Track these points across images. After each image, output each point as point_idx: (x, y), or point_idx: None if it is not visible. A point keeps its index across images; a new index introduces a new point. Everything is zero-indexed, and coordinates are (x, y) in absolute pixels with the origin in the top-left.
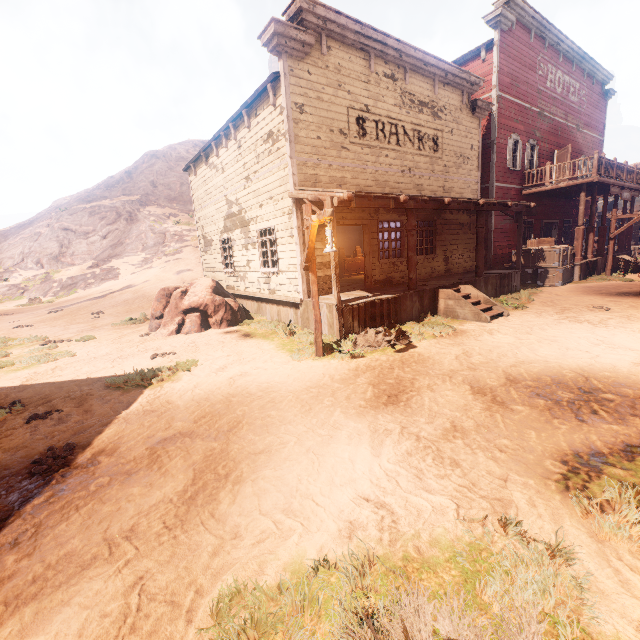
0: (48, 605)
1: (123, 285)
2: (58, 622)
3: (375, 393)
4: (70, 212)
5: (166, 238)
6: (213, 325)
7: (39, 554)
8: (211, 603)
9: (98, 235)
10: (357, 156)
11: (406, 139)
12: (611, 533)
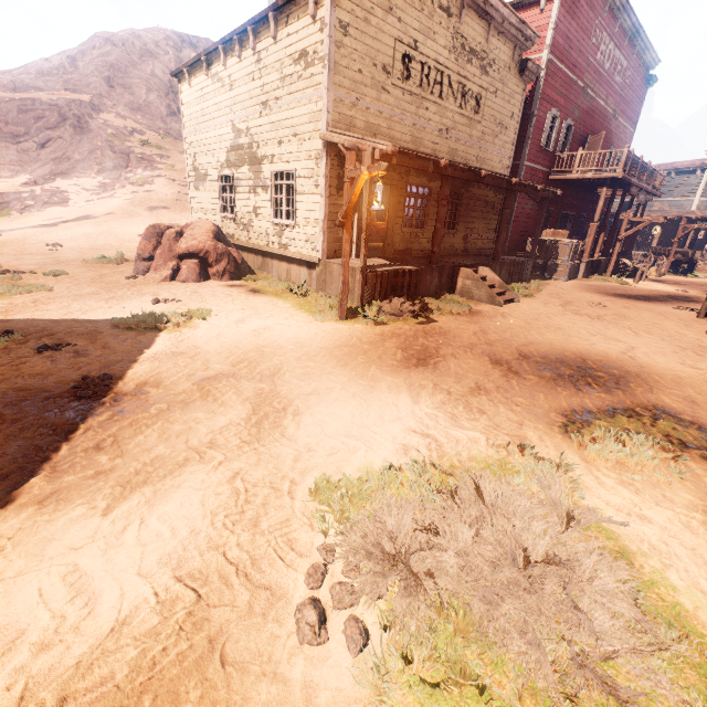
0: (162, 488)
1: (78, 214)
2: (179, 497)
3: (405, 356)
4: None
5: (130, 161)
6: (213, 276)
7: (130, 456)
8: (307, 488)
9: (33, 141)
10: (397, 103)
11: (450, 92)
12: (596, 457)
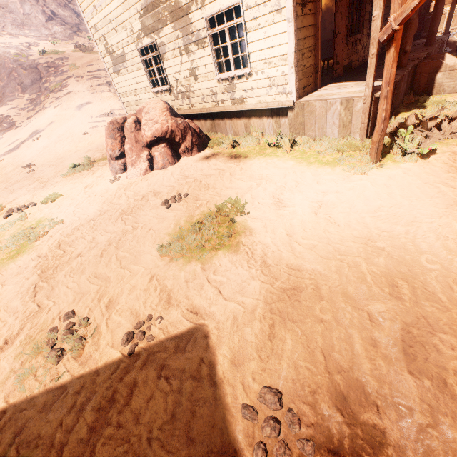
0: None
1: (28, 132)
2: None
3: None
4: None
5: (41, 73)
6: (183, 153)
7: None
8: None
9: None
10: None
11: None
12: None
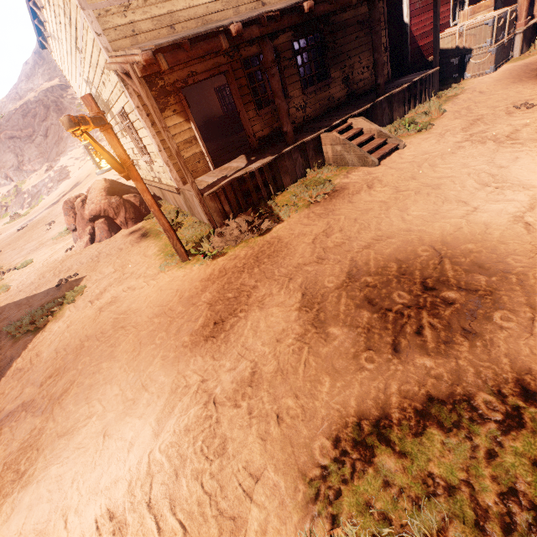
0: None
1: (72, 184)
2: None
3: (206, 319)
4: (6, 118)
5: None
6: (121, 226)
7: None
8: None
9: (40, 135)
10: None
11: None
12: None
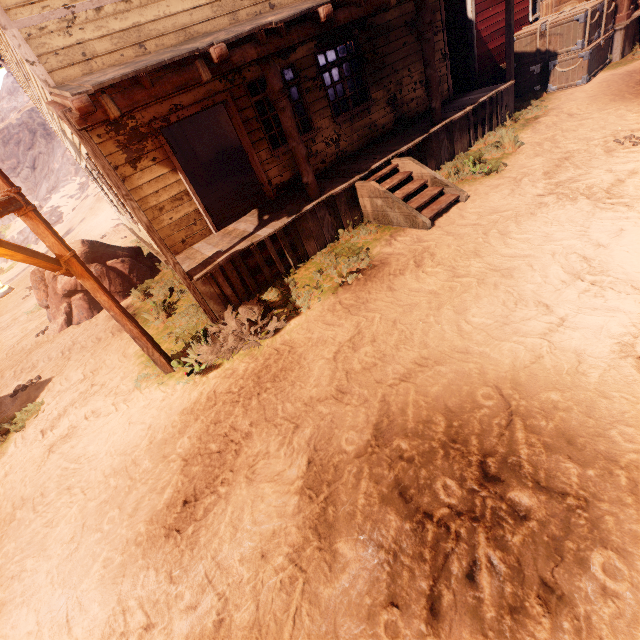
0: None
1: (63, 232)
2: None
3: (175, 491)
4: None
5: None
6: None
7: None
8: None
9: (26, 167)
10: None
11: None
12: None
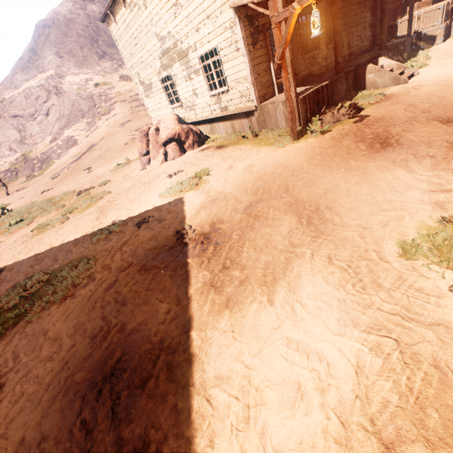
0: (289, 280)
1: (86, 147)
2: (307, 282)
3: (367, 145)
4: (9, 100)
5: (95, 101)
6: (188, 149)
7: (249, 267)
8: (391, 253)
9: (41, 114)
10: None
11: None
12: None
